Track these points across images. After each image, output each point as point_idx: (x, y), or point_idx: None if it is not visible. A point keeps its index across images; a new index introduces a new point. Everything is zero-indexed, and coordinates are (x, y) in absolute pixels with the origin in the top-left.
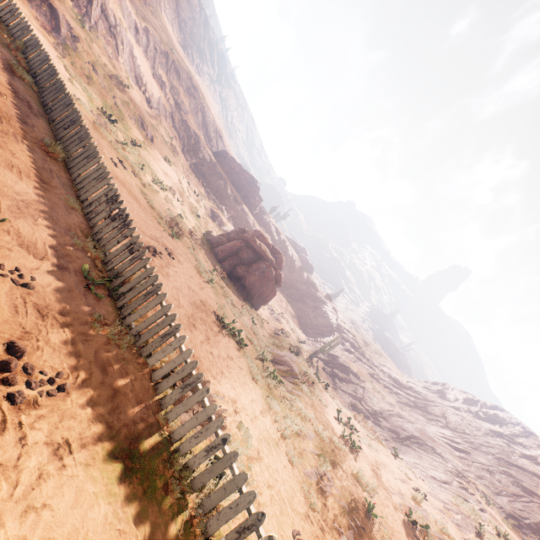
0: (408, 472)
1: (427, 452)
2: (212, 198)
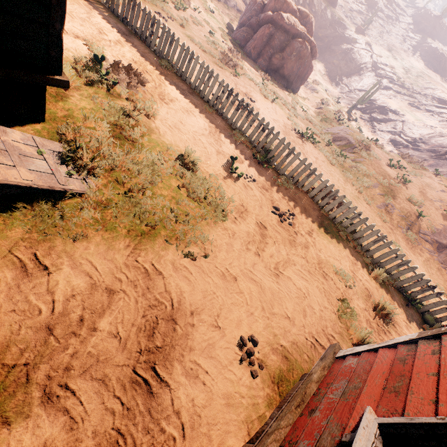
0: None
1: None
2: None
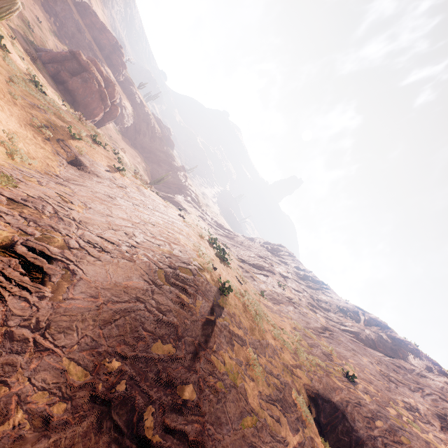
0: None
1: None
2: (66, 42)
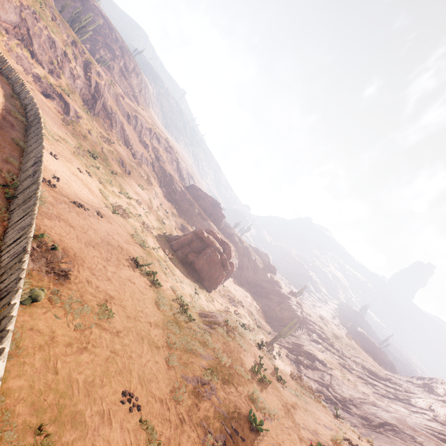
0: (349, 432)
1: (404, 440)
2: (182, 217)
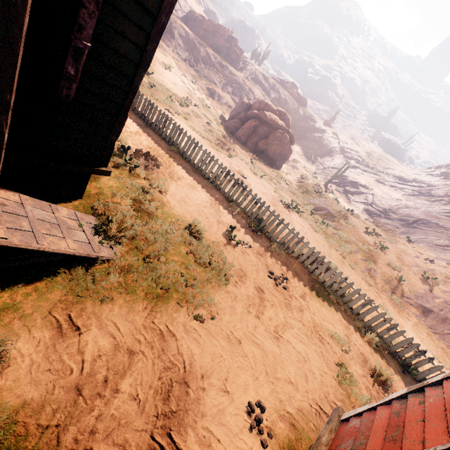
0: (419, 250)
1: (431, 228)
2: (202, 75)
